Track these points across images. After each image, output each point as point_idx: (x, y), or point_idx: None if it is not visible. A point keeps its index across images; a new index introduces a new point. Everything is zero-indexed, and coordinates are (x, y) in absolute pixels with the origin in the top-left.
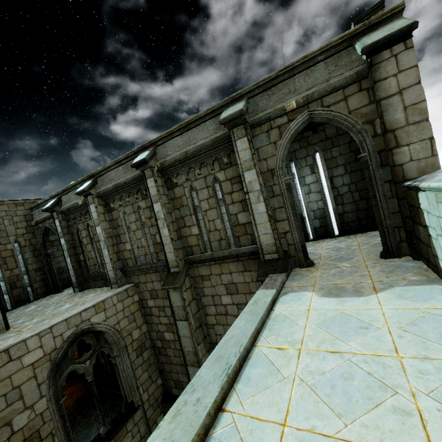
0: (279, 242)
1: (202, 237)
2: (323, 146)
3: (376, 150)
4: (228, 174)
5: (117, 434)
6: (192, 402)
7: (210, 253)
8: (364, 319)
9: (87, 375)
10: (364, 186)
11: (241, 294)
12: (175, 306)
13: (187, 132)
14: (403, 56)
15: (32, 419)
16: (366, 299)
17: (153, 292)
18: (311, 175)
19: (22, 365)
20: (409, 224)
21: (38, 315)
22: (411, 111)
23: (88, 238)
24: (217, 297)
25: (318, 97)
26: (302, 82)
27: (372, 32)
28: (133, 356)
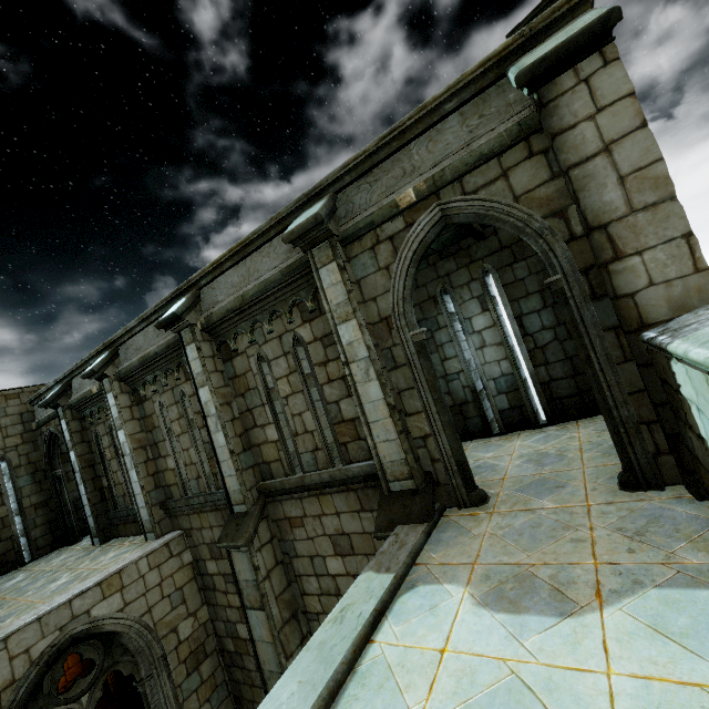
0: (413, 456)
1: (284, 445)
2: (497, 260)
3: (576, 268)
4: (318, 329)
5: None
6: None
7: (298, 477)
8: None
9: None
10: None
11: (360, 556)
12: (243, 580)
13: (244, 261)
14: (602, 78)
15: None
16: (575, 627)
17: (214, 547)
18: (483, 315)
19: None
20: (668, 420)
21: (9, 603)
22: (635, 184)
23: (111, 449)
24: (319, 559)
25: (454, 177)
26: (425, 153)
27: (538, 46)
28: (180, 675)
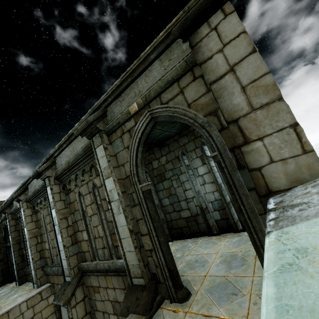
0: (143, 263)
1: (90, 243)
2: None
3: (225, 148)
4: None
5: None
6: None
7: (95, 263)
8: None
9: None
10: None
11: None
12: None
13: (72, 144)
14: (224, 25)
15: None
16: None
17: None
18: (203, 166)
19: None
20: None
21: None
22: (252, 91)
23: None
24: (107, 315)
25: (155, 95)
26: (144, 83)
27: None
28: None
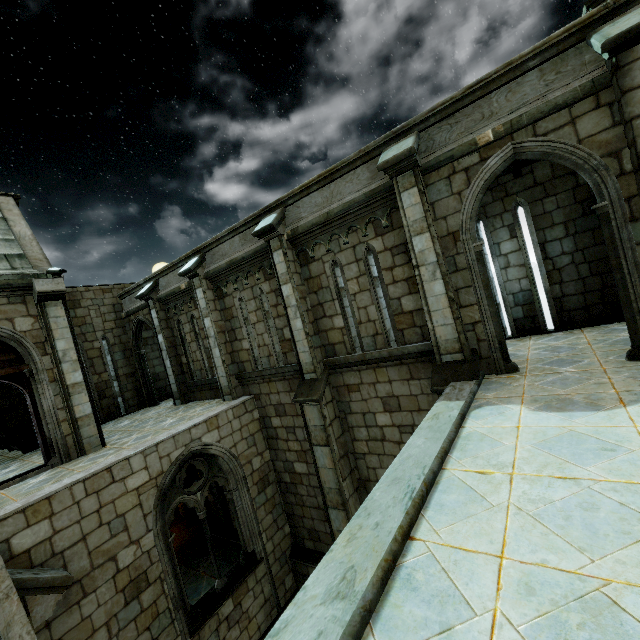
0: (464, 336)
1: (348, 331)
2: (530, 195)
3: (622, 197)
4: (388, 241)
5: (235, 591)
6: (369, 526)
7: (360, 354)
8: (608, 439)
9: (198, 510)
10: (597, 255)
11: (405, 412)
12: (312, 425)
13: (329, 185)
14: None
15: (139, 557)
16: (608, 414)
17: (279, 407)
18: (511, 241)
19: (126, 489)
20: None
21: (136, 431)
22: None
23: (192, 334)
24: (370, 415)
25: (529, 122)
26: (503, 102)
27: (619, 17)
28: (254, 492)
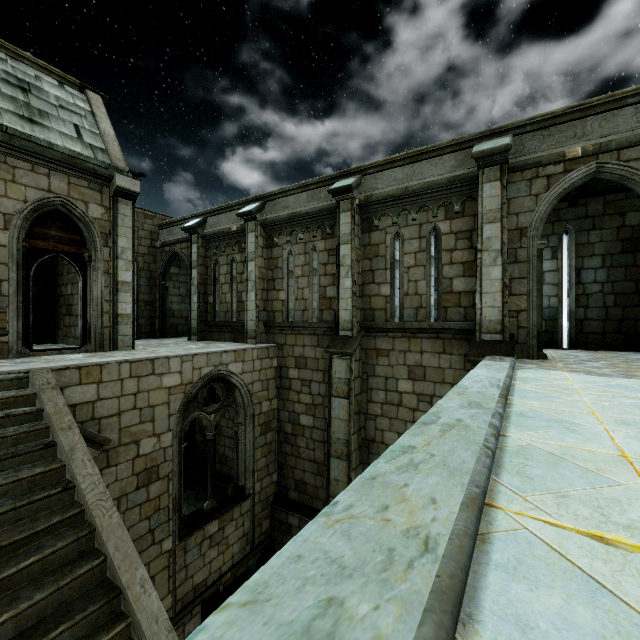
0: (508, 320)
1: (393, 300)
2: (579, 225)
3: None
4: (456, 226)
5: (222, 515)
6: (472, 392)
7: (400, 322)
8: None
9: (208, 430)
10: (624, 289)
11: (428, 382)
12: (336, 377)
13: (413, 165)
14: None
15: (156, 450)
16: None
17: (301, 359)
18: (551, 261)
19: (161, 384)
20: None
21: (161, 347)
22: None
23: (227, 276)
24: (393, 380)
25: (616, 148)
26: (596, 127)
27: None
28: (257, 432)
